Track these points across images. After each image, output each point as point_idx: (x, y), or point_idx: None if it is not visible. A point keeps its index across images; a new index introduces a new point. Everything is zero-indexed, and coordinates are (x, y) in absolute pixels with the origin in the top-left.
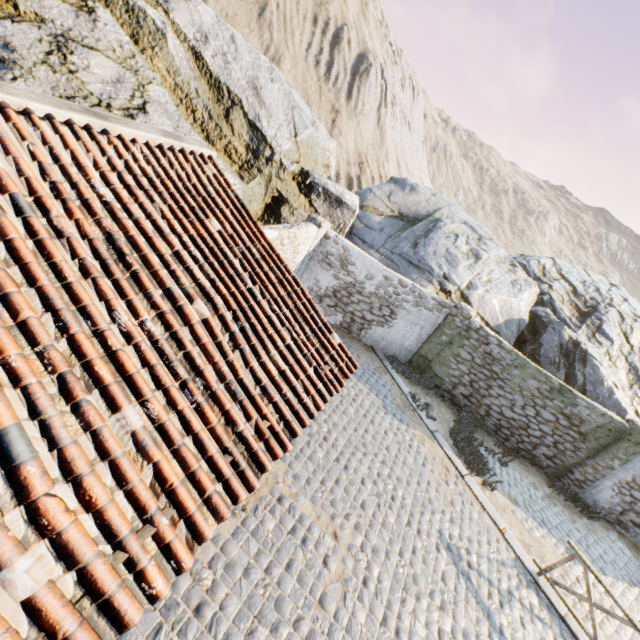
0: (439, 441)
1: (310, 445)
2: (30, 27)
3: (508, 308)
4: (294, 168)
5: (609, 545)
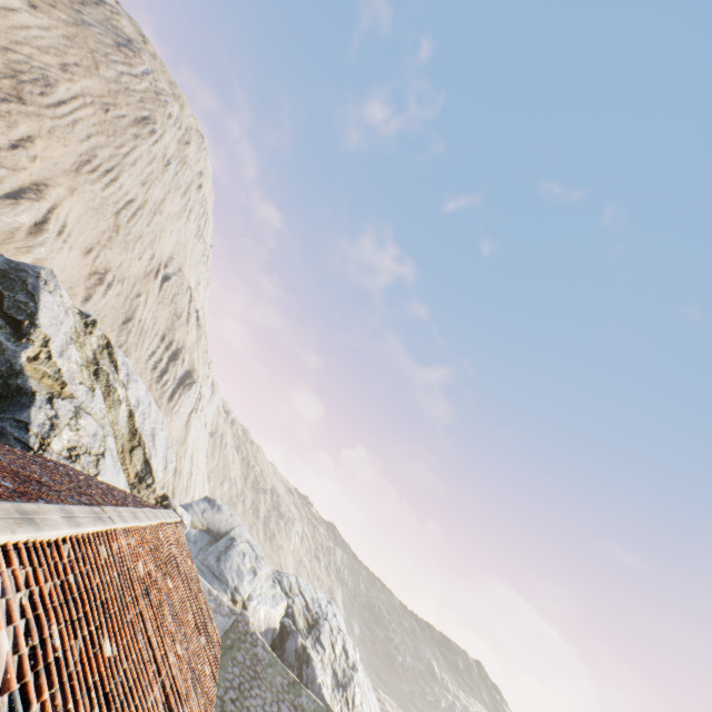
0: None
1: None
2: (68, 402)
3: (269, 617)
4: (161, 492)
5: None
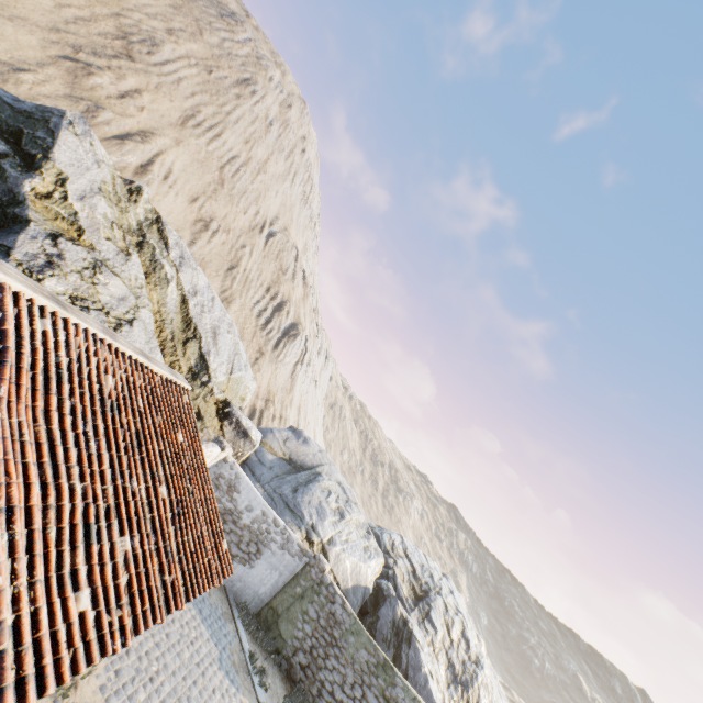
0: None
1: (135, 681)
2: (83, 250)
3: (358, 572)
4: (221, 396)
5: None
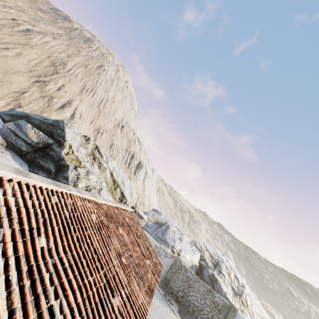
0: (175, 313)
1: None
2: (83, 169)
3: (192, 260)
4: (131, 205)
5: None
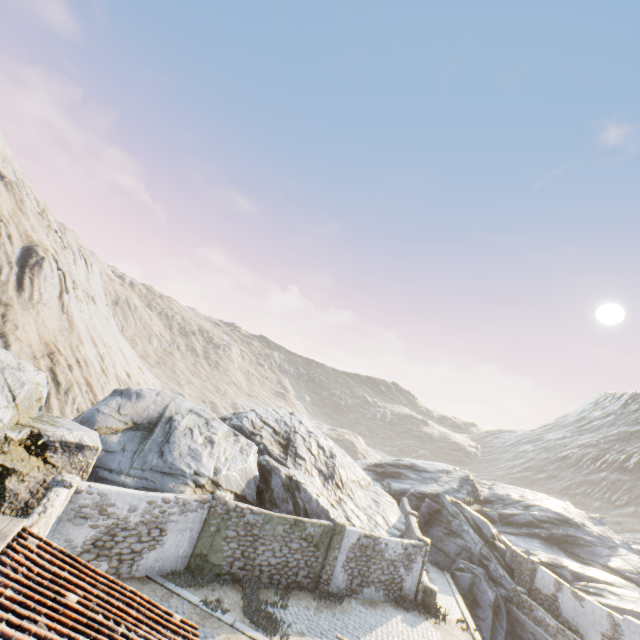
0: (241, 629)
1: None
2: None
3: (245, 473)
4: (22, 435)
5: (355, 613)
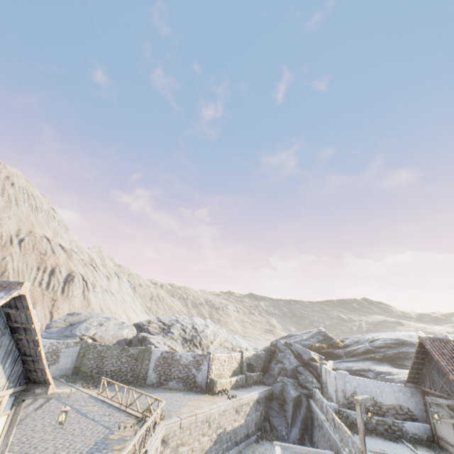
0: (74, 386)
1: None
2: None
3: (116, 336)
4: None
5: (152, 389)
